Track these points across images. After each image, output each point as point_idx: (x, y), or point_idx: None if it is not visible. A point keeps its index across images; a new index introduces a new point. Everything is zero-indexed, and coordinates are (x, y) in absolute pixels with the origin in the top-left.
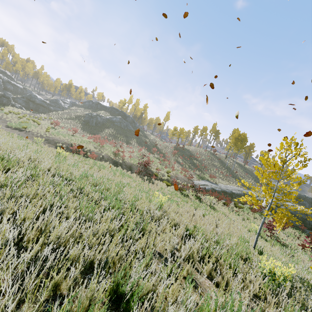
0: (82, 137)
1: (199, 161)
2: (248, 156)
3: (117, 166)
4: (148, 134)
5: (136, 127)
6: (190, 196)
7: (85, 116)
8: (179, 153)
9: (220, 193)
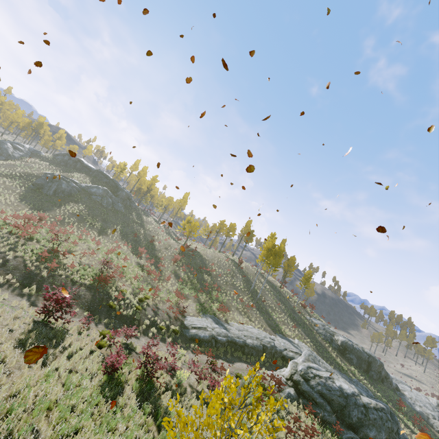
0: (4, 214)
1: (212, 277)
2: (289, 272)
3: (30, 285)
4: (149, 222)
5: (133, 207)
6: (131, 380)
7: (40, 177)
8: (185, 261)
9: (224, 344)
